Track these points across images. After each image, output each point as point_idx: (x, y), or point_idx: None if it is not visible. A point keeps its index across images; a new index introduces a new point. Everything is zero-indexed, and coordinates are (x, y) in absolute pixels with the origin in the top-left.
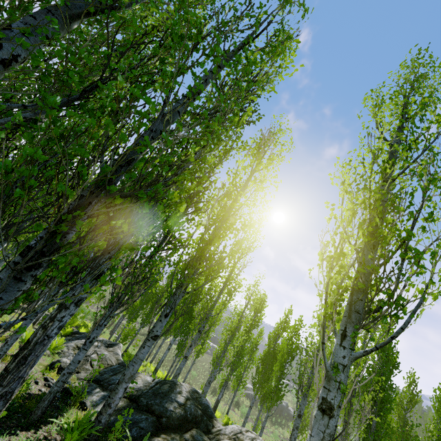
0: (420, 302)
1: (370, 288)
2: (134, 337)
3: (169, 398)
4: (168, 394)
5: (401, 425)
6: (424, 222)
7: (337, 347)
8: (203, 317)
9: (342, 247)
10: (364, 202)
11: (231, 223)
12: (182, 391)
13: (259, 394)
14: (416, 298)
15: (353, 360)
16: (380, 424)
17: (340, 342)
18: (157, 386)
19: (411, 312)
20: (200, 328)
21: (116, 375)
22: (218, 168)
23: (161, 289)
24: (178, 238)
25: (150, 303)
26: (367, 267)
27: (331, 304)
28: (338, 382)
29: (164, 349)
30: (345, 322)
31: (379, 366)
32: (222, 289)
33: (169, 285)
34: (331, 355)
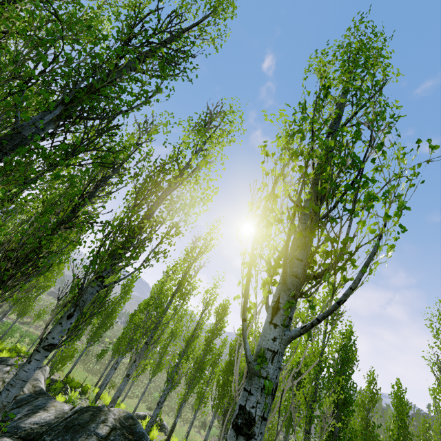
0: (373, 251)
1: (310, 239)
2: (78, 359)
3: (86, 431)
4: (87, 425)
5: (364, 427)
6: (374, 172)
7: (267, 326)
8: (150, 325)
9: (274, 189)
10: (301, 132)
11: (169, 203)
12: (109, 418)
13: (220, 411)
14: (368, 252)
15: (286, 343)
16: (342, 430)
17: (270, 318)
18: (74, 416)
19: (363, 266)
20: (148, 339)
21: (19, 407)
22: (150, 134)
23: (114, 301)
24: (90, 212)
25: (100, 317)
26: (305, 209)
27: (252, 257)
28: (264, 378)
29: (123, 371)
30: (279, 291)
31: (339, 364)
32: (175, 292)
33: (124, 296)
34: (258, 340)
